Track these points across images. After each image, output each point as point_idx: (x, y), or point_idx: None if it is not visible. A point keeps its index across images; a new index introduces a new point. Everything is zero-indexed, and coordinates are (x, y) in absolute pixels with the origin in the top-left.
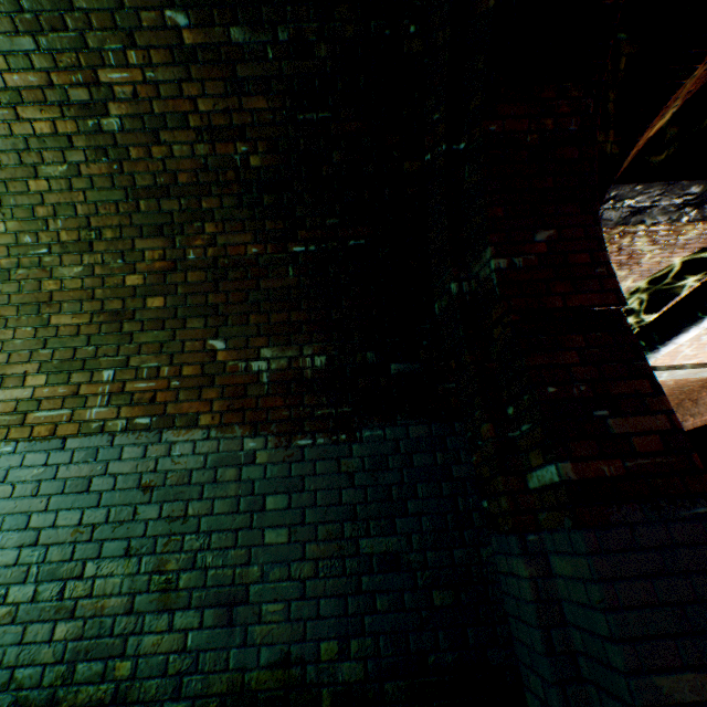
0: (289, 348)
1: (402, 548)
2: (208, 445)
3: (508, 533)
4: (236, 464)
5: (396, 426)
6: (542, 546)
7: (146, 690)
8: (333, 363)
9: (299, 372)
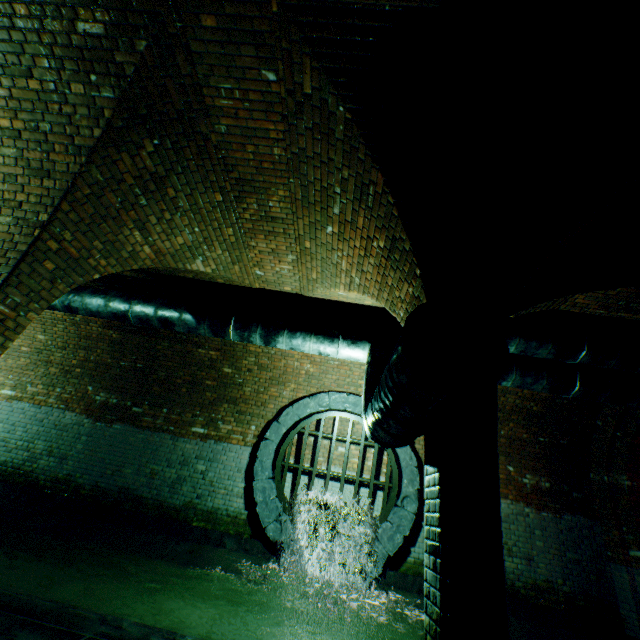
0: (535, 476)
1: (579, 558)
2: (512, 506)
3: (621, 565)
4: (522, 515)
5: (575, 517)
6: (632, 571)
7: (509, 576)
8: (551, 486)
9: (540, 487)
